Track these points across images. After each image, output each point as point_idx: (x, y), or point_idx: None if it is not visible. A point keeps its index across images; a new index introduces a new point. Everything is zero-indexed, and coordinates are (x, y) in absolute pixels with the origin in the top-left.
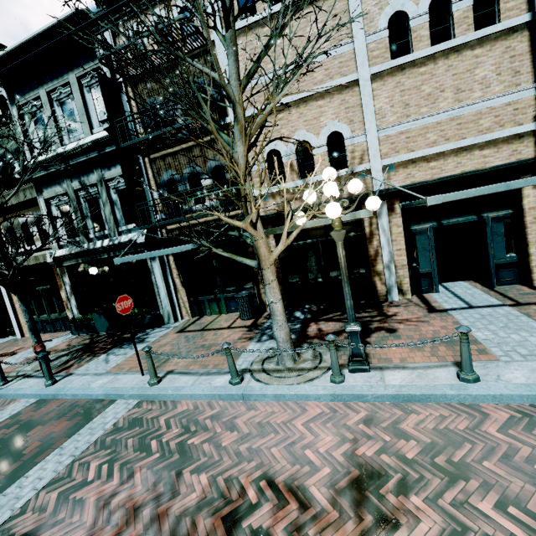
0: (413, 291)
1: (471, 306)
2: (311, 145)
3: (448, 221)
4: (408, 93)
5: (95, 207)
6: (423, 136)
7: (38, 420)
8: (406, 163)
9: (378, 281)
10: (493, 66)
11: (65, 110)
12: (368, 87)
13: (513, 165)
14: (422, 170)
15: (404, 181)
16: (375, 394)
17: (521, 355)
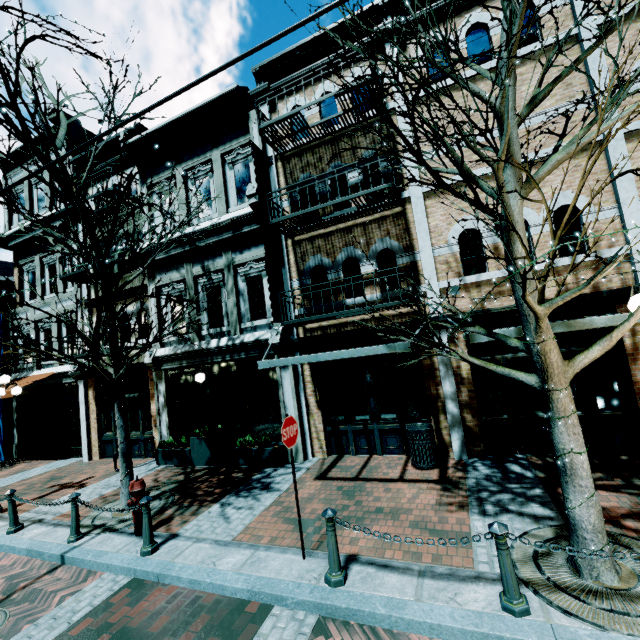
0: None
1: None
2: (529, 222)
3: None
4: None
5: (214, 297)
6: None
7: (141, 629)
8: None
9: None
10: None
11: (200, 188)
12: (620, 148)
13: None
14: None
15: None
16: None
17: None
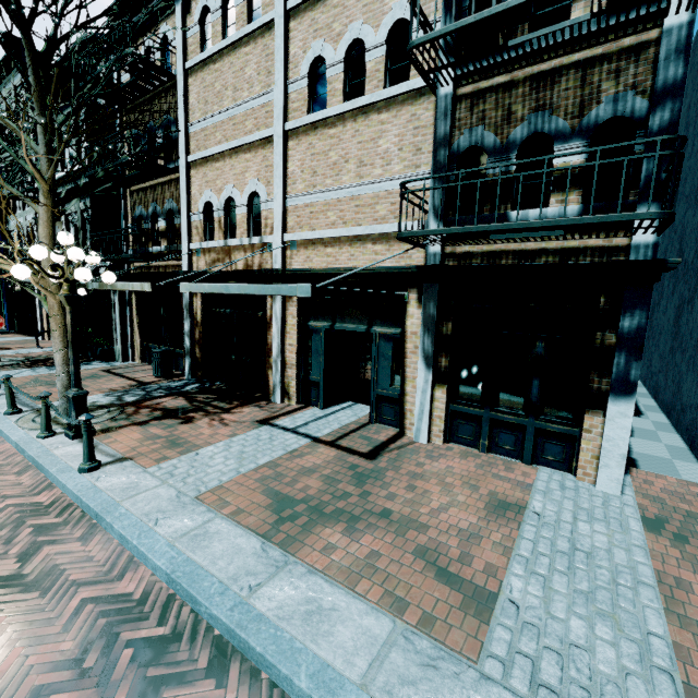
0: (303, 400)
1: (292, 429)
2: (236, 203)
3: (341, 325)
4: (317, 158)
5: None
6: (325, 214)
7: None
8: (307, 243)
9: (271, 376)
10: (397, 138)
11: None
12: (280, 145)
13: (394, 271)
14: (320, 255)
15: (304, 264)
16: (28, 452)
17: (168, 472)
